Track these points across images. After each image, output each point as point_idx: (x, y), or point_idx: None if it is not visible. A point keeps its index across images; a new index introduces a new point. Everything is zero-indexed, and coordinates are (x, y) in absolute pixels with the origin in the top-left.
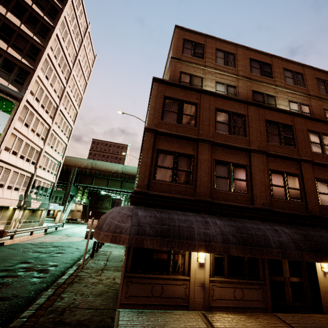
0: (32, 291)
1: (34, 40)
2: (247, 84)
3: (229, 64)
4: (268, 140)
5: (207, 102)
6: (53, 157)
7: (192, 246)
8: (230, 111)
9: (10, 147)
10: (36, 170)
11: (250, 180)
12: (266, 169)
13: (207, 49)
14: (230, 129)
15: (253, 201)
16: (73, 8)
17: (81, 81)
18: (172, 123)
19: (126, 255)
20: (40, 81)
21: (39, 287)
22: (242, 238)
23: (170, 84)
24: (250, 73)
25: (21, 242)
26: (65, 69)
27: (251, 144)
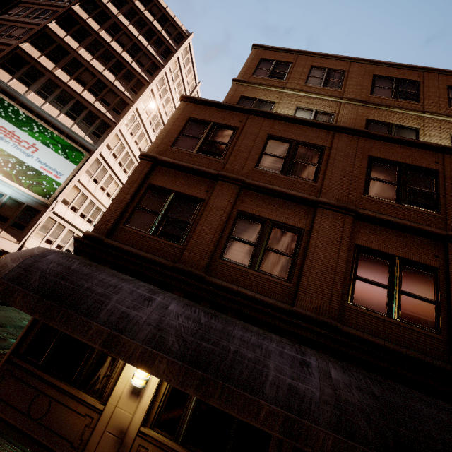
0: None
1: (124, 95)
2: (358, 110)
3: (329, 85)
4: (366, 190)
5: (257, 127)
6: None
7: (83, 329)
8: (295, 140)
9: (70, 201)
10: None
11: (304, 258)
12: (347, 243)
13: (295, 68)
14: (285, 166)
15: (296, 298)
16: (178, 66)
17: None
18: (186, 152)
19: (27, 327)
20: (122, 136)
21: None
22: (196, 347)
23: (204, 102)
24: (369, 94)
25: None
26: (158, 128)
27: (324, 193)
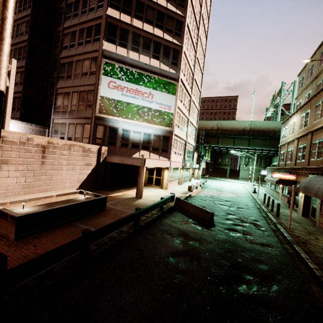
0: (277, 243)
1: (177, 15)
2: None
3: None
4: None
5: None
6: (192, 124)
7: None
8: None
9: (176, 123)
10: (187, 138)
11: None
12: None
13: None
14: None
15: None
16: None
17: (203, 39)
18: None
19: None
20: (184, 55)
21: (275, 240)
22: None
23: None
24: None
25: (198, 194)
26: (195, 32)
27: None
